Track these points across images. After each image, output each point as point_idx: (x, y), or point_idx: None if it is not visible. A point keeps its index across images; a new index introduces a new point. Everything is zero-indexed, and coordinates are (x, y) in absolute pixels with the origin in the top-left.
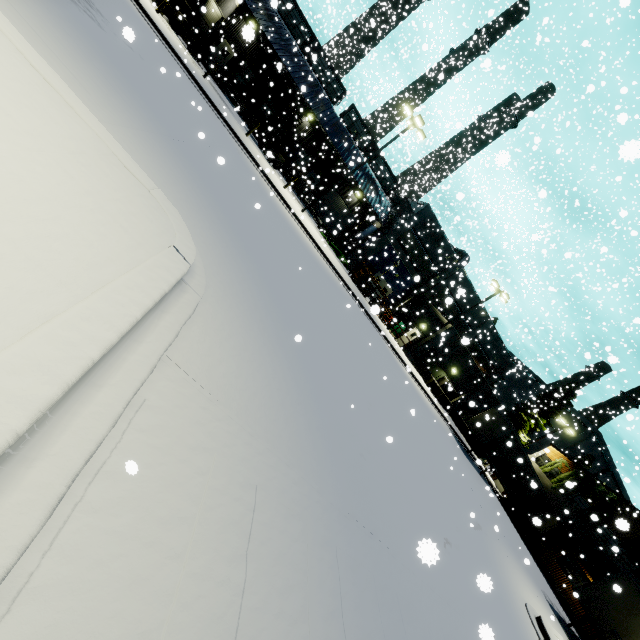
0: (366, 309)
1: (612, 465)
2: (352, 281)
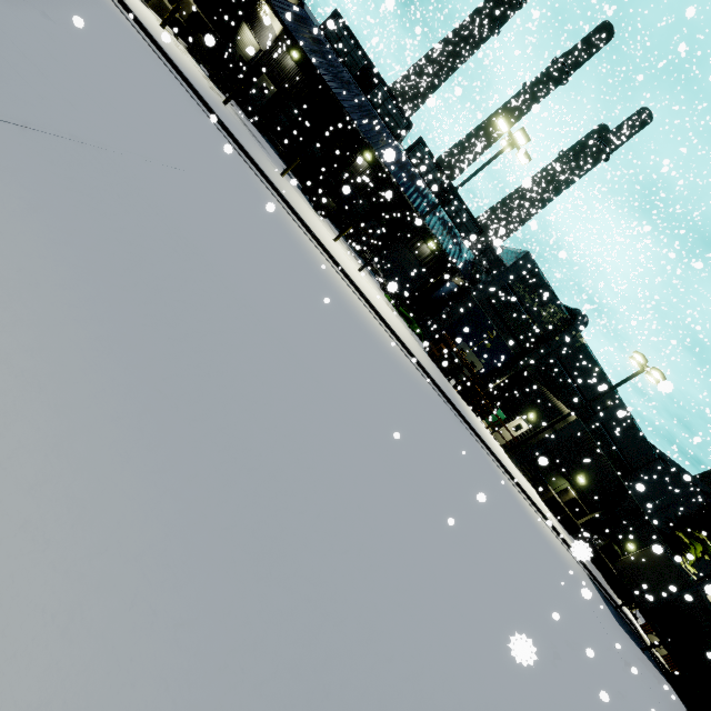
0: (455, 405)
1: None
2: (431, 360)
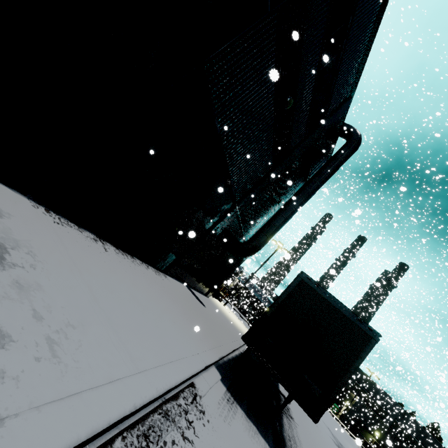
0: None
1: None
2: None
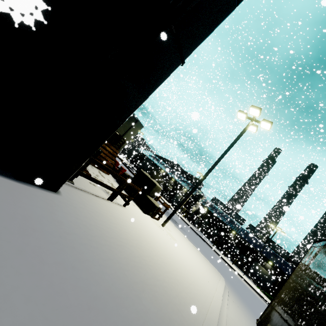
0: None
1: None
2: None
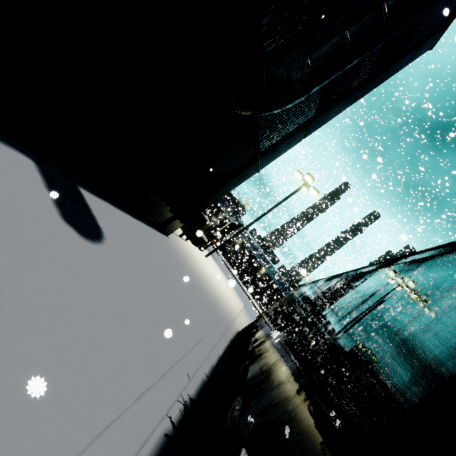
0: None
1: None
2: None
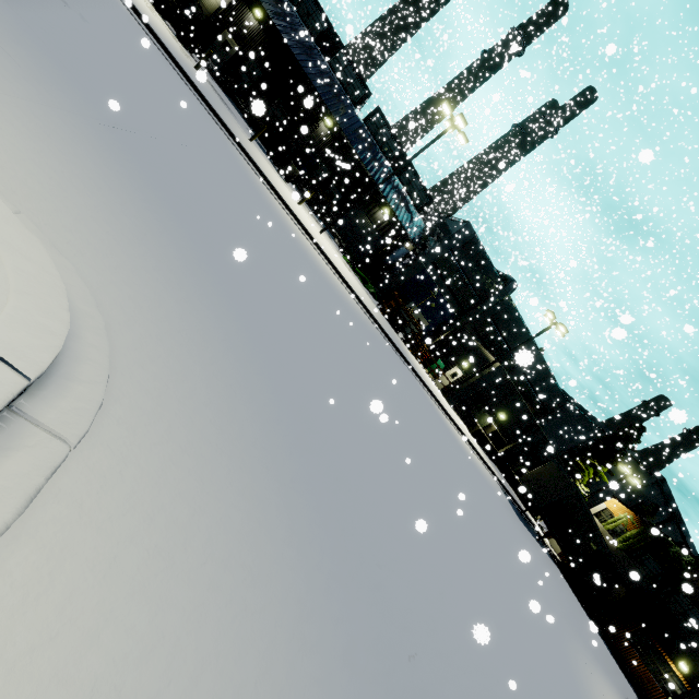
0: (400, 350)
1: (677, 513)
2: (382, 314)
